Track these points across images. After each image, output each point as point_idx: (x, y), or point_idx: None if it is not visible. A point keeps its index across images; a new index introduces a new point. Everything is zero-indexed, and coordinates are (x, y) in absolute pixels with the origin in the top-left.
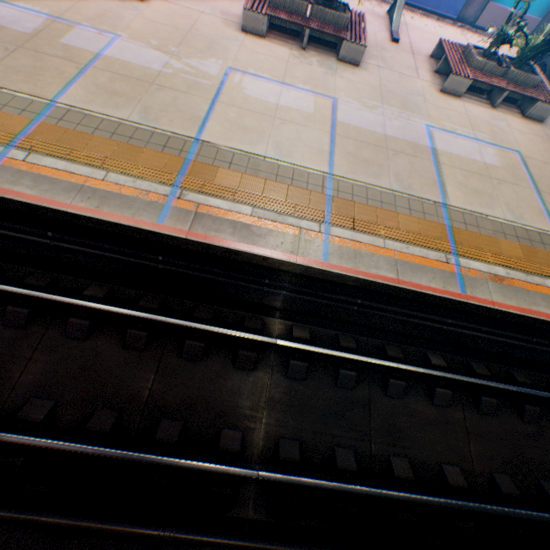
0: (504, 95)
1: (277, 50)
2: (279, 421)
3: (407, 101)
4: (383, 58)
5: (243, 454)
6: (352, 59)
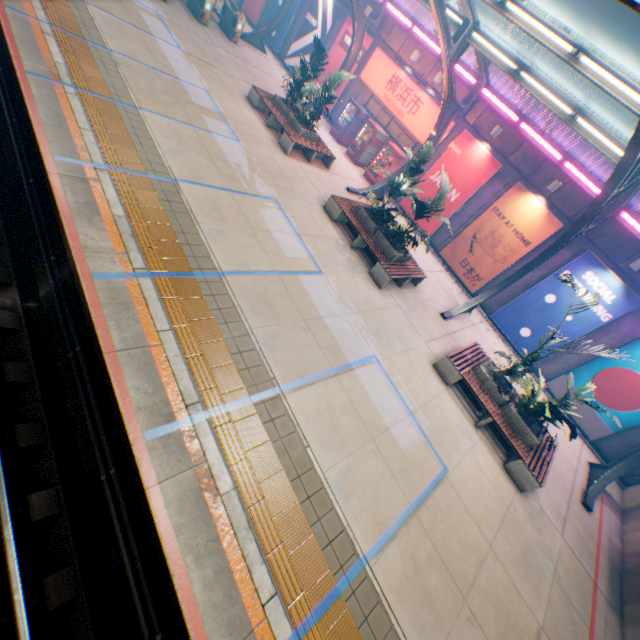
0: (488, 419)
1: (331, 230)
2: None
3: (387, 335)
4: (414, 309)
5: None
6: (378, 279)
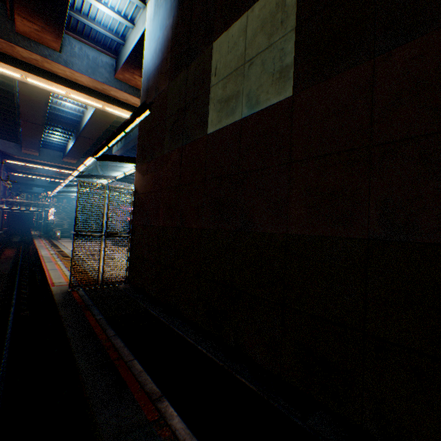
0: None
1: None
2: None
3: None
4: None
5: None
6: None
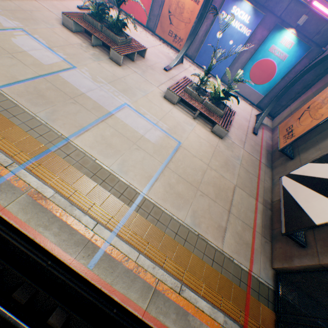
0: (197, 112)
1: (74, 39)
2: None
3: (131, 90)
4: (146, 71)
5: None
6: (116, 60)
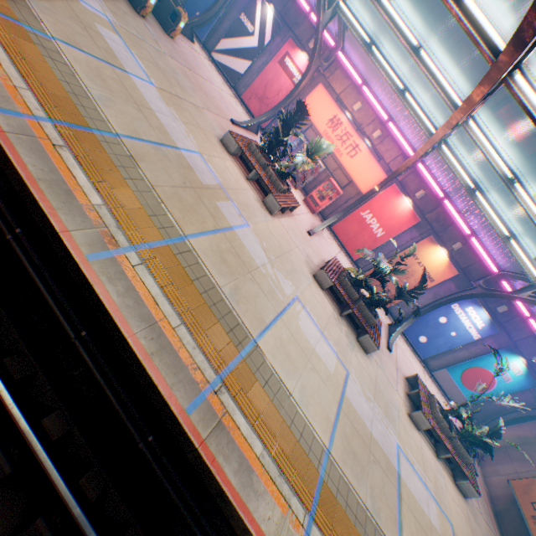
0: (447, 454)
1: (326, 303)
2: None
3: (389, 408)
4: (381, 357)
5: None
6: (366, 347)
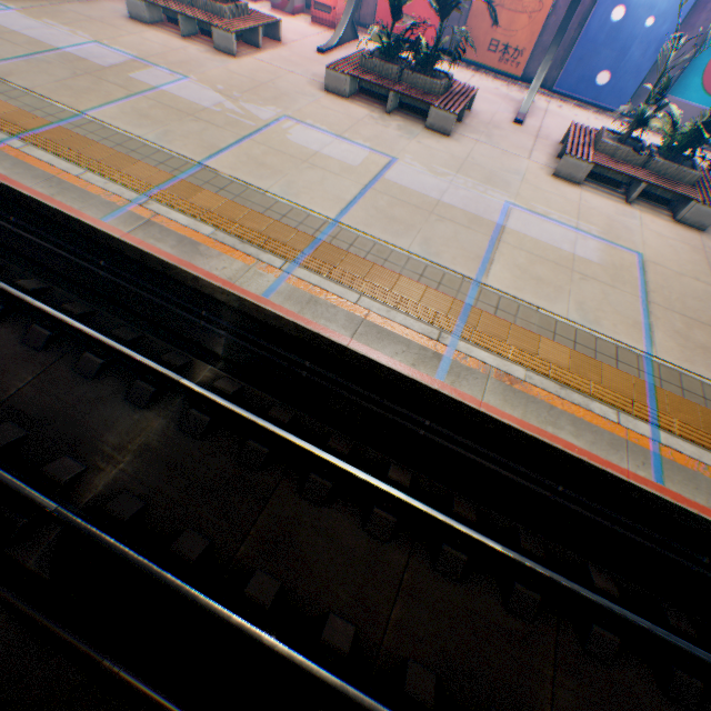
0: (640, 188)
1: (355, 110)
2: (139, 473)
3: (496, 177)
4: (491, 135)
5: (71, 492)
6: (441, 128)
